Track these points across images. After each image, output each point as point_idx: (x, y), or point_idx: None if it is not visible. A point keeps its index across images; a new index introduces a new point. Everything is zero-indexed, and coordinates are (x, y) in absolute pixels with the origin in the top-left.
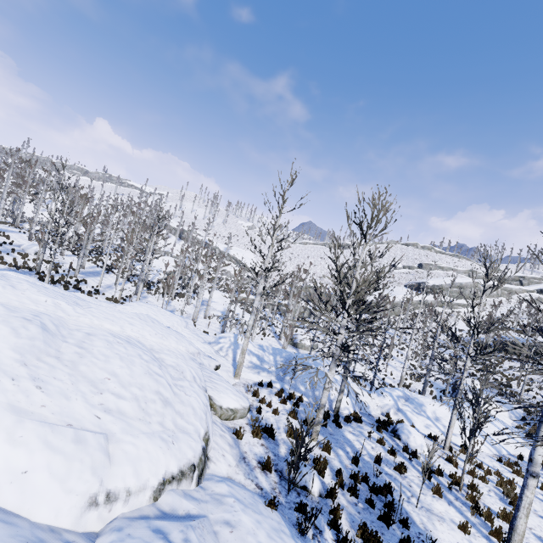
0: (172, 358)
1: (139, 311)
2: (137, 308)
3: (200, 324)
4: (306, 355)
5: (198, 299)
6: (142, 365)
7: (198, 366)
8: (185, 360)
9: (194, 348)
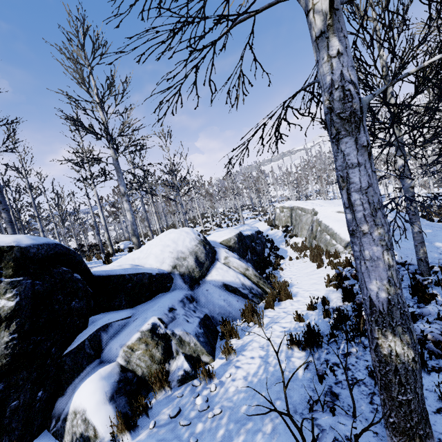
0: None
1: None
2: None
3: None
4: None
5: None
6: None
7: None
8: None
9: None
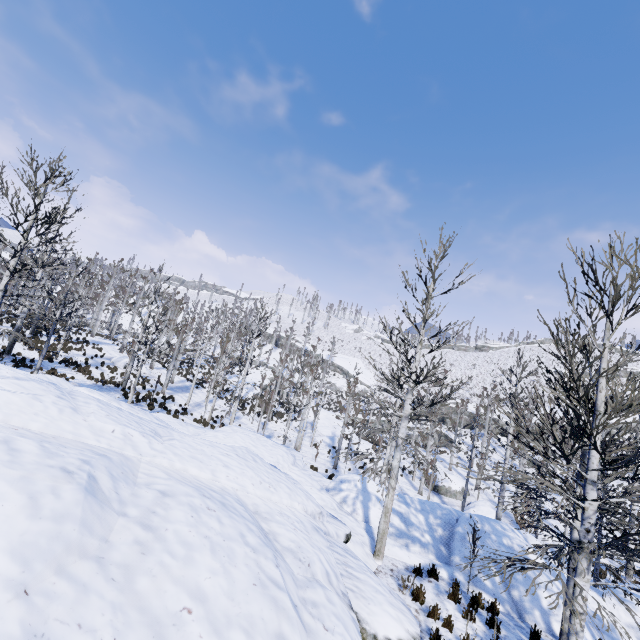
0: (289, 531)
1: (234, 441)
2: (231, 435)
3: (305, 455)
4: (477, 517)
5: (302, 420)
6: (247, 560)
7: (327, 542)
8: (306, 532)
9: (314, 504)
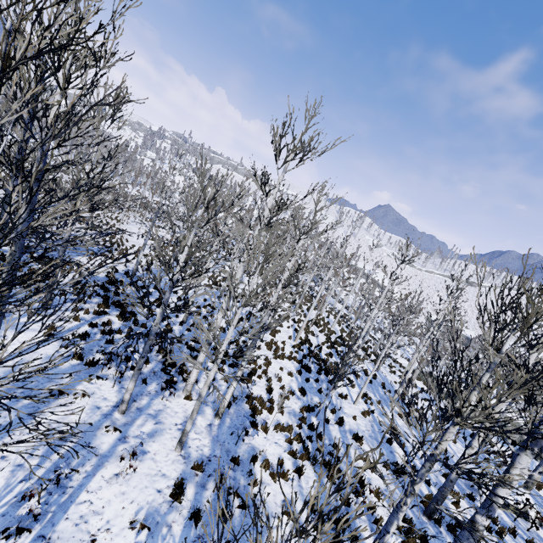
0: None
1: None
2: None
3: None
4: None
5: None
6: None
7: None
8: None
9: None
